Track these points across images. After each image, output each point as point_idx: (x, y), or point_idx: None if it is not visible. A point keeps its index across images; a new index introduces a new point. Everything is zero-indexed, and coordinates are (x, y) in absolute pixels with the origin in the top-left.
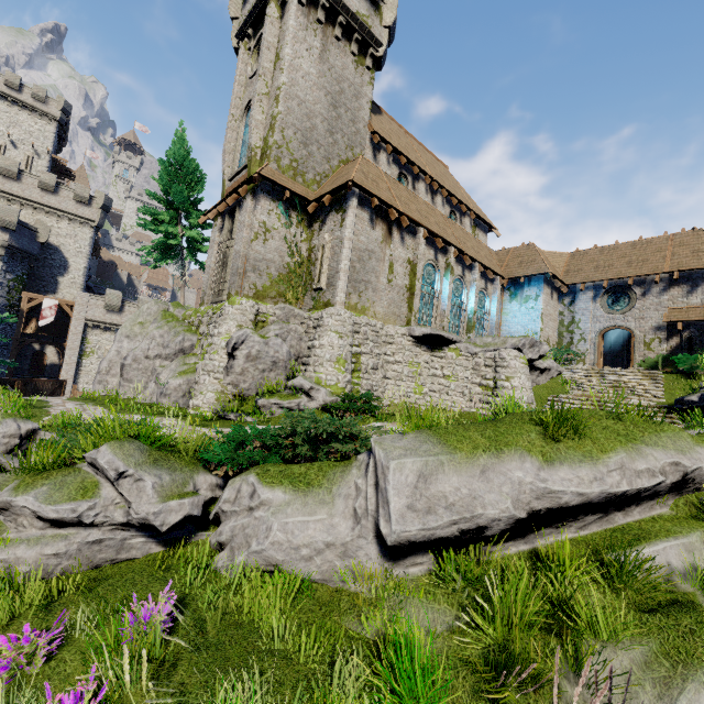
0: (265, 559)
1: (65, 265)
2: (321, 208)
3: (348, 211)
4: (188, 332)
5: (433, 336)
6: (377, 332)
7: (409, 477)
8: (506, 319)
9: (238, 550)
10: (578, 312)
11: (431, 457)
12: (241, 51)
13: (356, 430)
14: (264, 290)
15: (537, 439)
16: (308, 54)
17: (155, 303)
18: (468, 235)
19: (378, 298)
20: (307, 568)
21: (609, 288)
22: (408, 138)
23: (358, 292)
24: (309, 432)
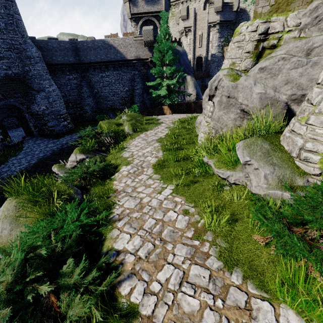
0: None
1: (248, 20)
2: None
3: None
4: None
5: None
6: None
7: None
8: None
9: None
10: None
11: None
12: None
13: None
14: None
15: None
16: None
17: None
18: None
19: None
20: None
21: None
22: None
23: None
24: None
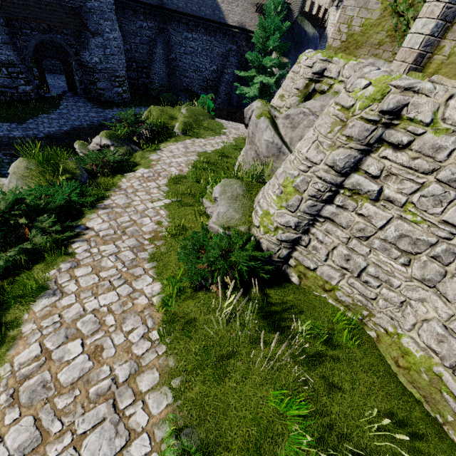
0: None
1: None
2: None
3: None
4: None
5: None
6: None
7: None
8: None
9: None
10: None
11: None
12: None
13: None
14: (362, 32)
15: None
16: None
17: None
18: None
19: None
20: None
21: None
22: None
23: None
24: None
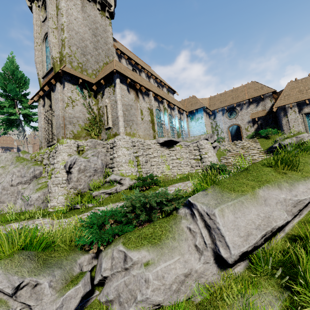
0: (150, 303)
1: None
2: (100, 87)
3: (116, 86)
4: (36, 165)
5: (169, 141)
6: (143, 144)
7: (229, 217)
8: (191, 129)
9: (126, 303)
10: (218, 121)
11: (235, 200)
12: (34, 7)
13: (170, 196)
14: (78, 134)
15: (277, 174)
16: (75, 7)
17: (9, 153)
18: (168, 95)
19: (139, 128)
20: (179, 297)
21: (227, 109)
22: (131, 53)
23: (129, 126)
24: (144, 205)
